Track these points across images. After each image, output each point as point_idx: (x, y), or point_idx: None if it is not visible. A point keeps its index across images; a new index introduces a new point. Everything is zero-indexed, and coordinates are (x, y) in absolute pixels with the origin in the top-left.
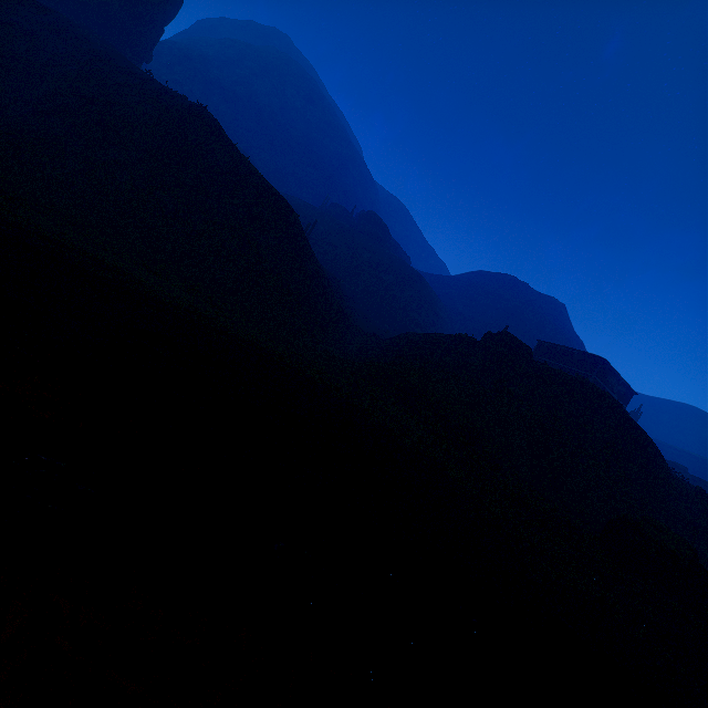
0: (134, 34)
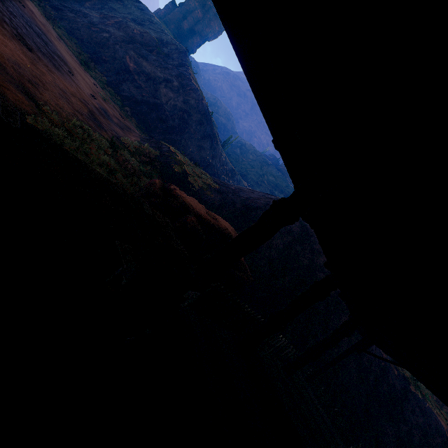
0: (189, 38)
